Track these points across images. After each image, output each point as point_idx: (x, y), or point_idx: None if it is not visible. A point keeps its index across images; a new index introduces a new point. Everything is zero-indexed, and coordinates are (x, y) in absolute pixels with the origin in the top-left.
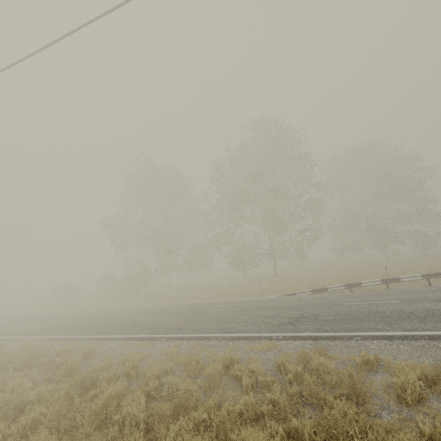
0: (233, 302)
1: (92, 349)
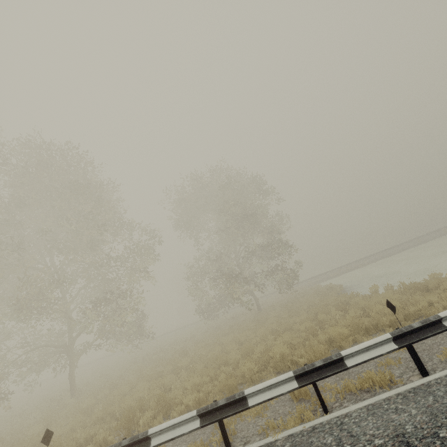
0: None
1: None
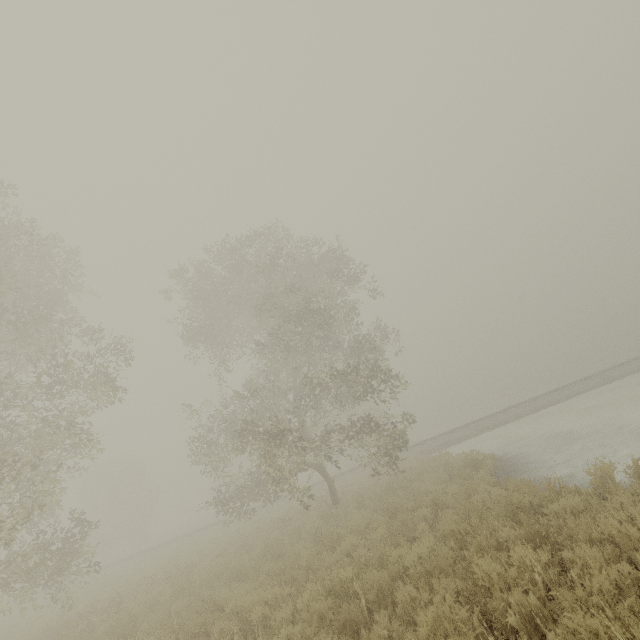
0: None
1: None
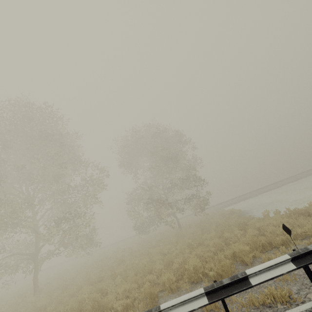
0: None
1: None
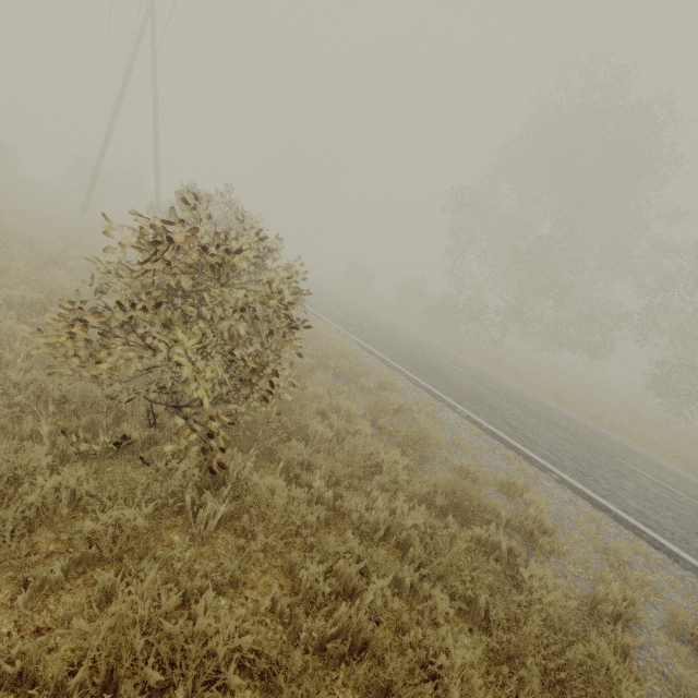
0: (676, 474)
1: (433, 411)
